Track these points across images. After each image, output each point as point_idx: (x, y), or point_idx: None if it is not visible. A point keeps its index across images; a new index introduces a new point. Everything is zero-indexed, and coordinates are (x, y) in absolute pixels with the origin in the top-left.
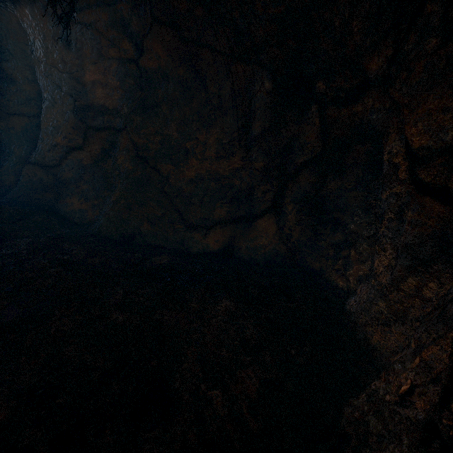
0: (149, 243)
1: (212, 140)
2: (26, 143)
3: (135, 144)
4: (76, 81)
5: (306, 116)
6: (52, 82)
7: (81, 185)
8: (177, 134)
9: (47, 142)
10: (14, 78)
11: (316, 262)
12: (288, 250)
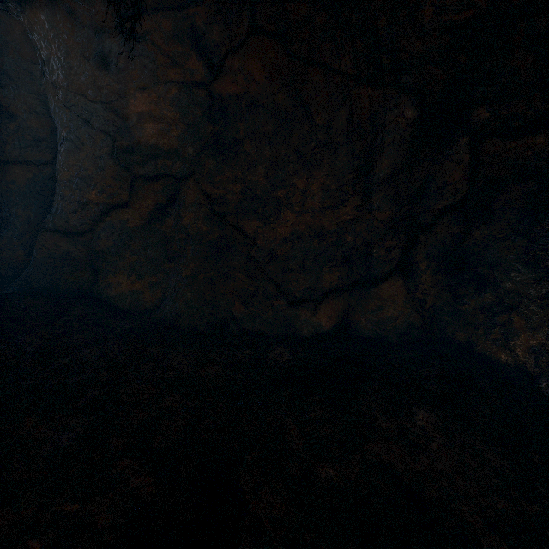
0: (247, 331)
1: (317, 186)
2: (35, 202)
3: (208, 196)
4: (114, 114)
5: (447, 151)
6: (76, 115)
7: (126, 257)
8: (264, 180)
9: (70, 199)
10: (13, 110)
11: (460, 332)
12: (424, 320)
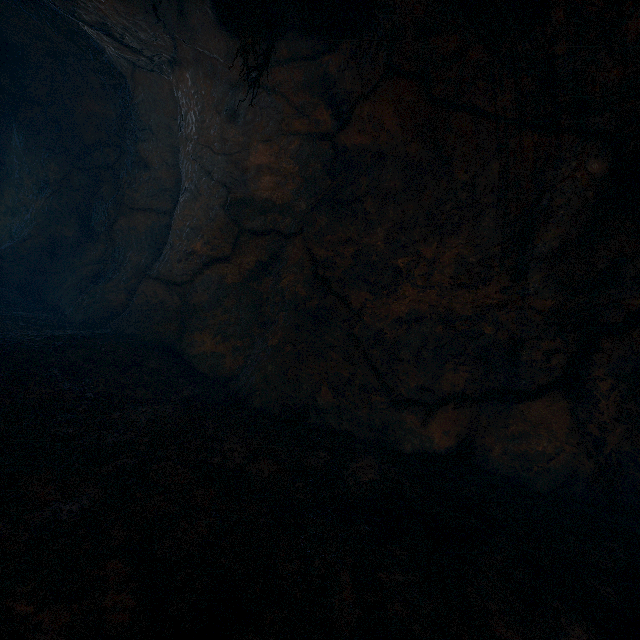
0: (330, 427)
1: (449, 256)
2: (148, 248)
3: (314, 258)
4: (234, 166)
5: None
6: (200, 167)
7: (217, 314)
8: (383, 245)
9: (178, 249)
10: (149, 162)
11: None
12: (599, 469)
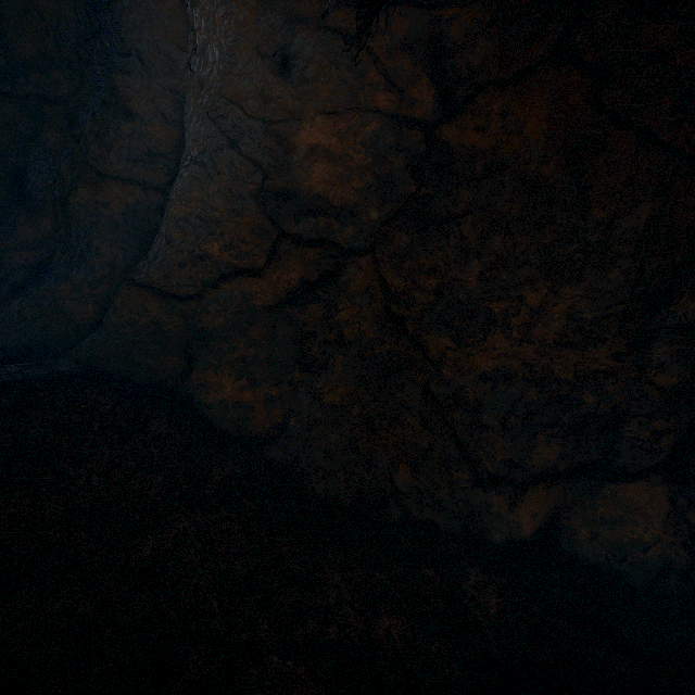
0: (411, 517)
1: (561, 309)
2: (128, 238)
3: (387, 288)
4: (275, 139)
5: None
6: (221, 131)
7: (239, 347)
8: (475, 281)
9: (180, 246)
10: (132, 107)
11: None
12: (692, 560)
